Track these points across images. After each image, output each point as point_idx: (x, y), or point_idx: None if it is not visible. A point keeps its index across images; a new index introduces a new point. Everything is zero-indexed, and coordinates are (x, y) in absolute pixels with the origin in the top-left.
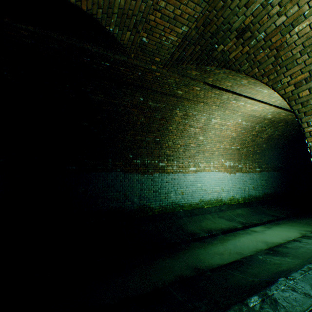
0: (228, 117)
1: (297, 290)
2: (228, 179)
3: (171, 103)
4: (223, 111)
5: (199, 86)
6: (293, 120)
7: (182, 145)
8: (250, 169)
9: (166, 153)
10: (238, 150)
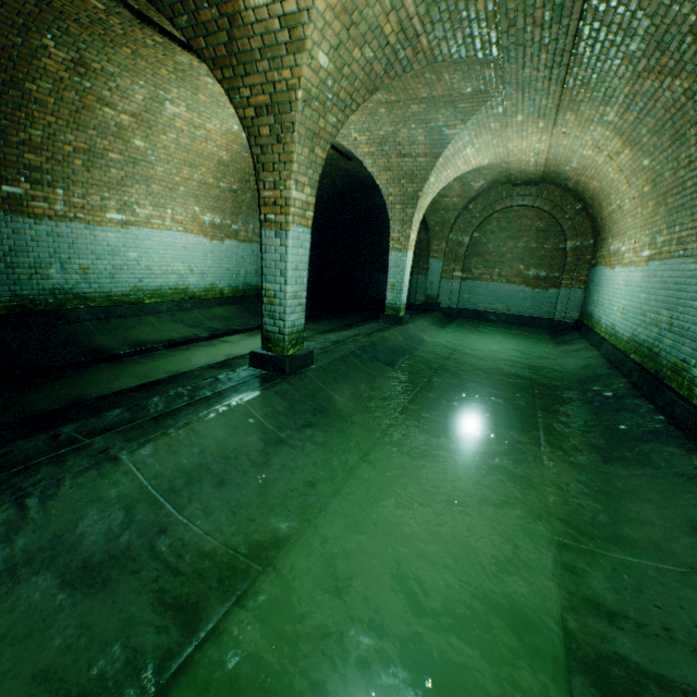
0: (209, 112)
1: (183, 395)
2: (206, 251)
3: (18, 7)
4: (192, 93)
5: (101, 0)
6: (332, 159)
7: (82, 150)
8: (256, 237)
9: (26, 160)
10: (234, 193)
